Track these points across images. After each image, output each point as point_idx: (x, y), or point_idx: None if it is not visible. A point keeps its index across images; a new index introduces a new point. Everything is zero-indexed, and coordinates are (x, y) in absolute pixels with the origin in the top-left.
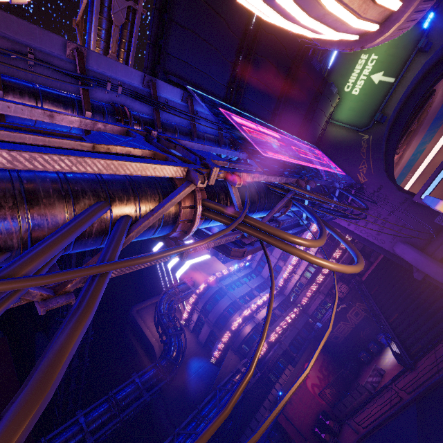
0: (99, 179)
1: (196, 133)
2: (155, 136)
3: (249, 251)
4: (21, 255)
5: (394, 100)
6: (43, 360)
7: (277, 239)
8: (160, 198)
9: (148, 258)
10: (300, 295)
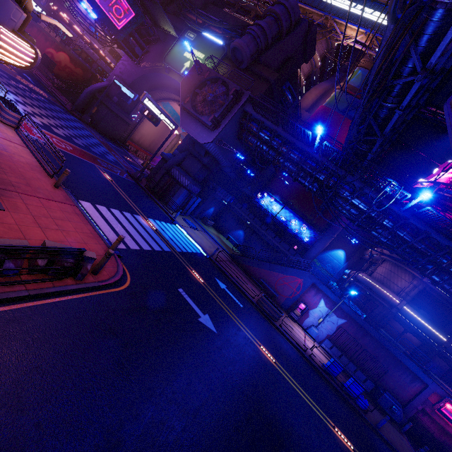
0: None
1: None
2: None
3: None
4: None
5: (176, 77)
6: None
7: None
8: None
9: None
10: None
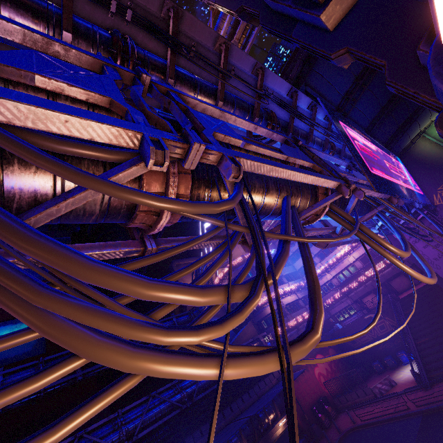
0: (287, 180)
1: (312, 138)
2: (299, 144)
3: (330, 244)
4: (287, 224)
5: None
6: (313, 274)
7: (377, 244)
8: (309, 197)
9: (334, 240)
10: (327, 295)
